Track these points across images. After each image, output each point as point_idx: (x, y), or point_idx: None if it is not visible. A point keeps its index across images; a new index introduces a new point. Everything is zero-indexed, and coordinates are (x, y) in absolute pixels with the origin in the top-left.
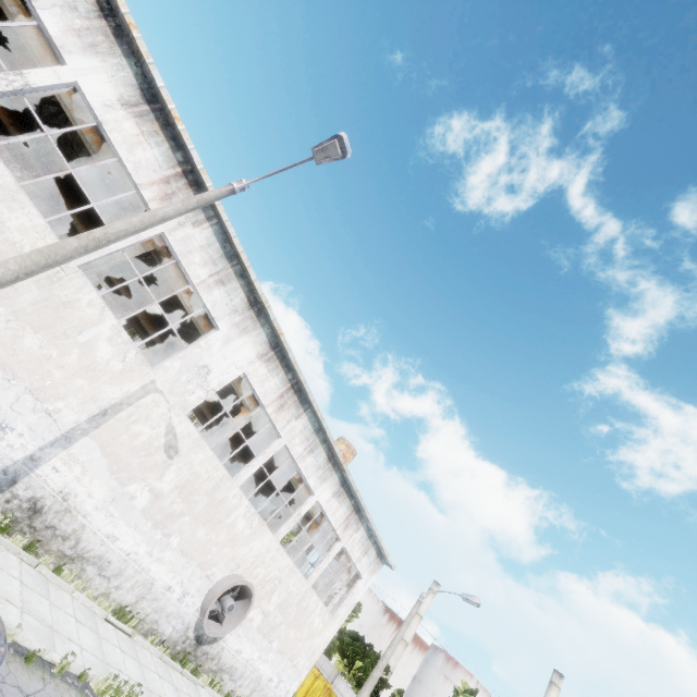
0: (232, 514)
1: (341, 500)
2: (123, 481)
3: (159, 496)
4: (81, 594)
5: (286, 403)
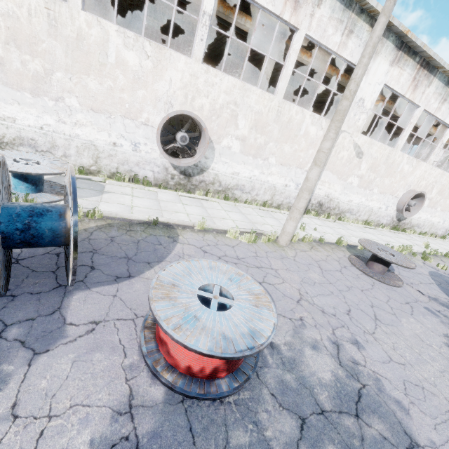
0: (399, 166)
1: None
2: (345, 180)
3: (361, 177)
4: (352, 223)
5: (418, 81)
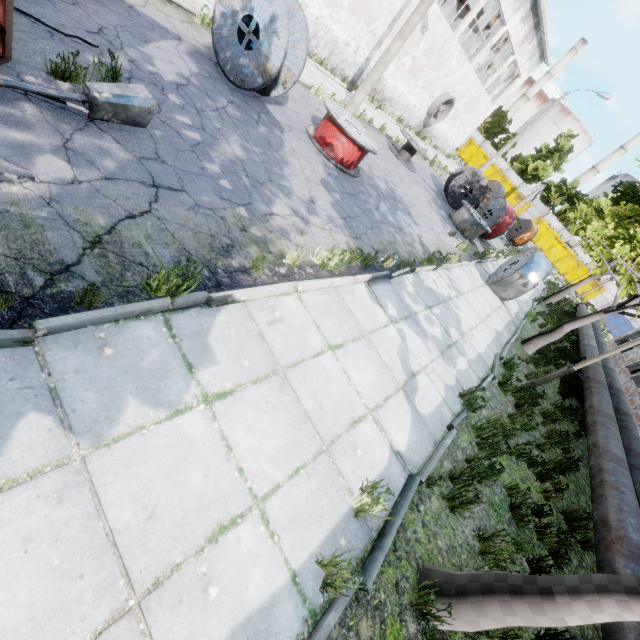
0: (450, 59)
1: (526, 23)
2: (400, 58)
3: (415, 60)
4: (388, 116)
5: None
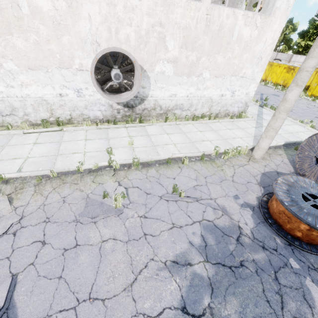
0: (18, 0)
1: None
2: None
3: None
4: None
5: None
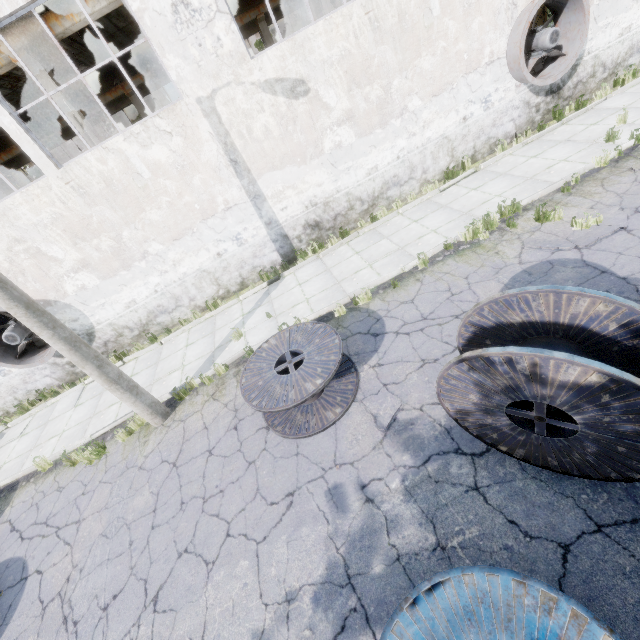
0: (430, 2)
1: None
2: (317, 153)
3: (350, 115)
4: (403, 207)
5: None
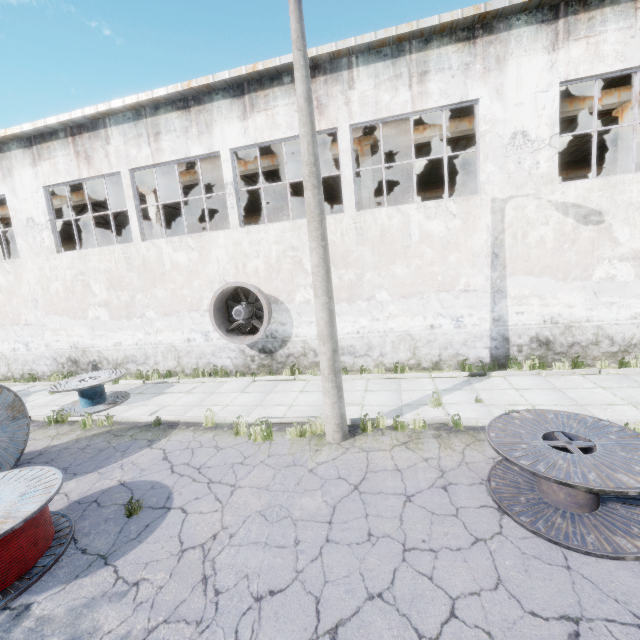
0: None
1: None
2: (582, 277)
3: (637, 256)
4: None
5: None
